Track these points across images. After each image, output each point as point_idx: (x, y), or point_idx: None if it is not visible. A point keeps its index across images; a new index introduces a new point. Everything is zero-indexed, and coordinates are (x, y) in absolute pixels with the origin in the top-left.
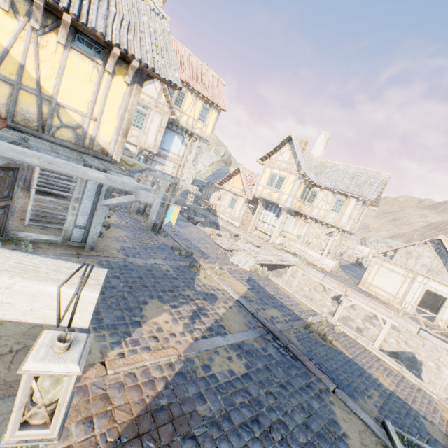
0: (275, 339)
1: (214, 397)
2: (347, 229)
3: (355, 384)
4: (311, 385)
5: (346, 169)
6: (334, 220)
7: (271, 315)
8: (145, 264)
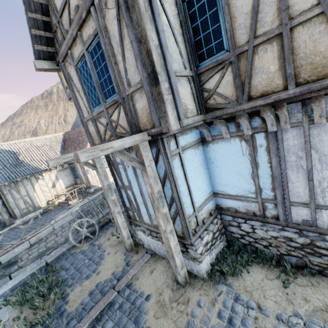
0: None
1: None
2: None
3: None
4: None
5: None
6: None
7: None
8: None
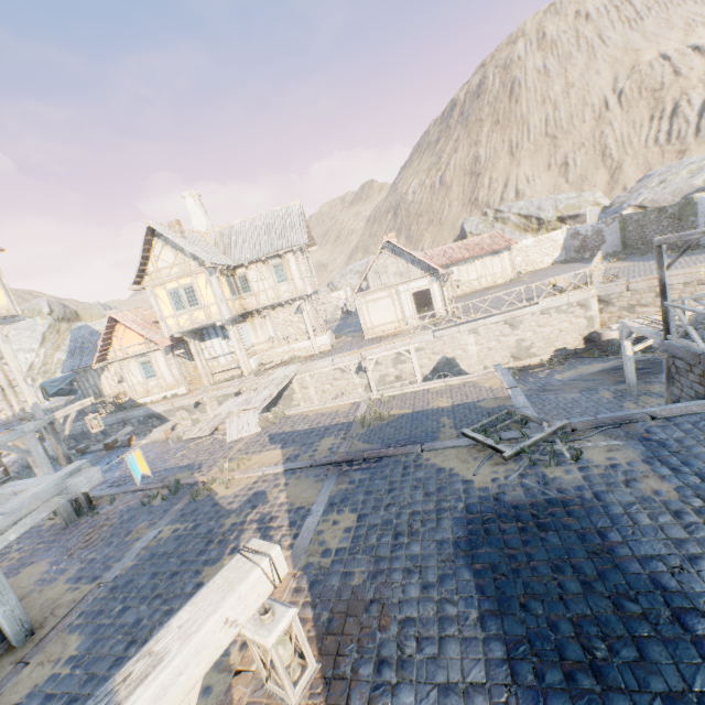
0: (351, 463)
1: (356, 561)
2: (311, 292)
3: (430, 428)
4: (406, 465)
5: (252, 224)
6: (290, 291)
7: (327, 447)
8: (137, 557)
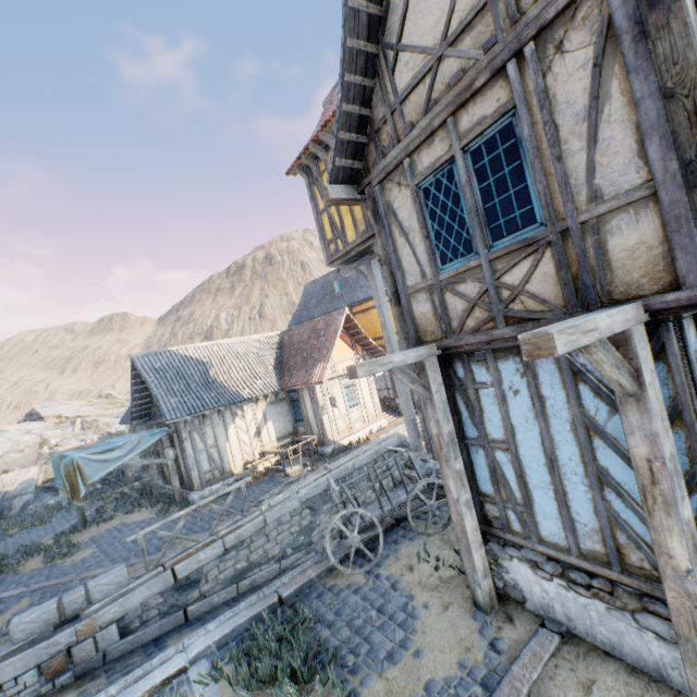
0: None
1: None
2: None
3: None
4: None
5: None
6: None
7: None
8: None
